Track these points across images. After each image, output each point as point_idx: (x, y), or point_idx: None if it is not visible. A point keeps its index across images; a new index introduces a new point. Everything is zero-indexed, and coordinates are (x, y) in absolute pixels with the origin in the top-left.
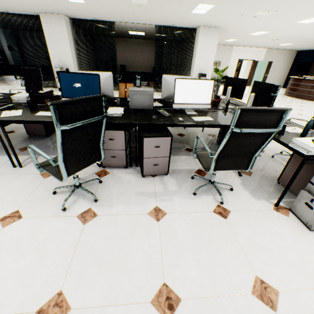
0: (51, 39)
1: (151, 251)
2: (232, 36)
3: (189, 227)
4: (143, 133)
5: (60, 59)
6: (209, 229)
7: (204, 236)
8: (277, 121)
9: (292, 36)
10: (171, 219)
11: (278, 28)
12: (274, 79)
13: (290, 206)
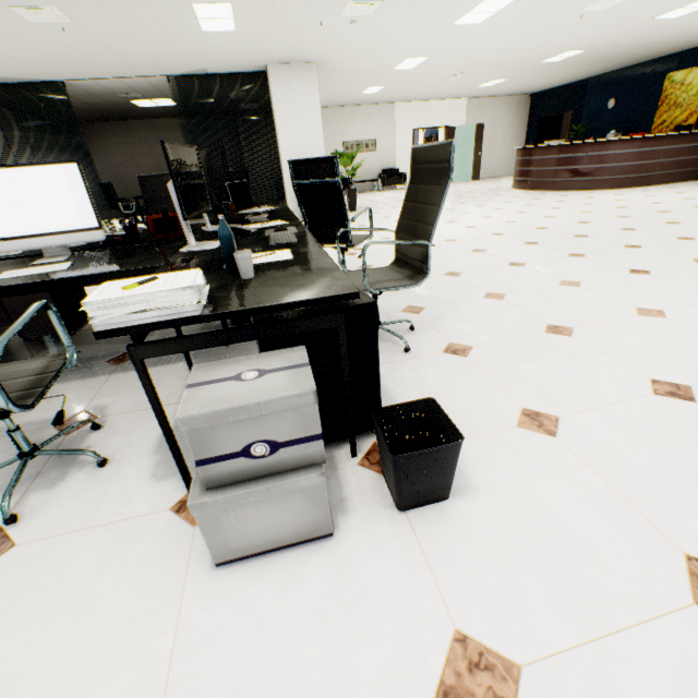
0: None
1: None
2: (364, 78)
3: None
4: None
5: None
6: None
7: None
8: None
9: (483, 60)
10: None
11: (435, 44)
12: (500, 159)
13: None
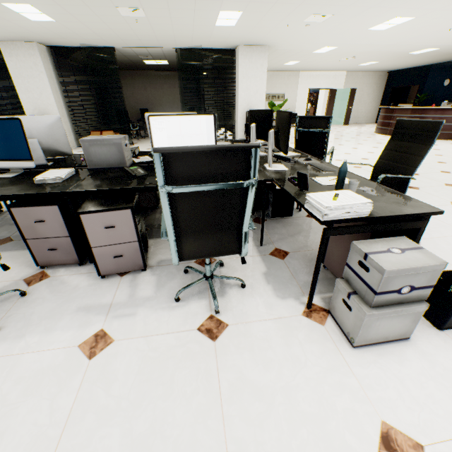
0: (21, 79)
1: (47, 424)
2: (291, 56)
3: (142, 365)
4: (85, 206)
5: (38, 106)
6: (177, 365)
7: (161, 380)
8: (246, 168)
9: (372, 50)
10: (117, 352)
11: (348, 40)
12: (363, 112)
13: (329, 306)
